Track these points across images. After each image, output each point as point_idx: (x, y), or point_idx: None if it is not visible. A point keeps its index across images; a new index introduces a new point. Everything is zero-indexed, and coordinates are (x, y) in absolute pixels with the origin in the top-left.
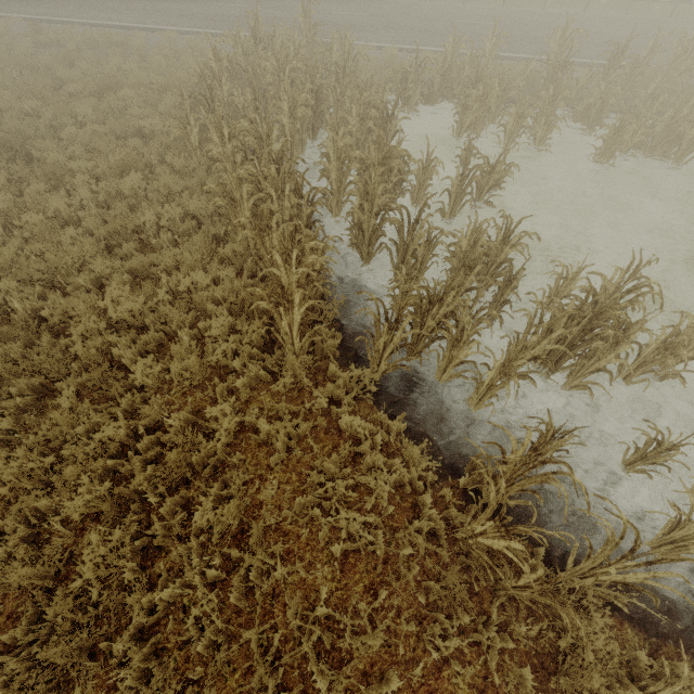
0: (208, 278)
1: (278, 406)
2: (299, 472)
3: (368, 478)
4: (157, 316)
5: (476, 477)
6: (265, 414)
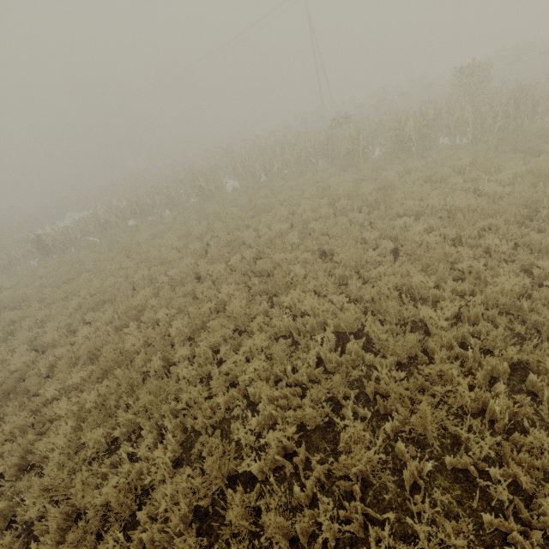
0: None
1: None
2: None
3: None
4: None
5: None
6: None
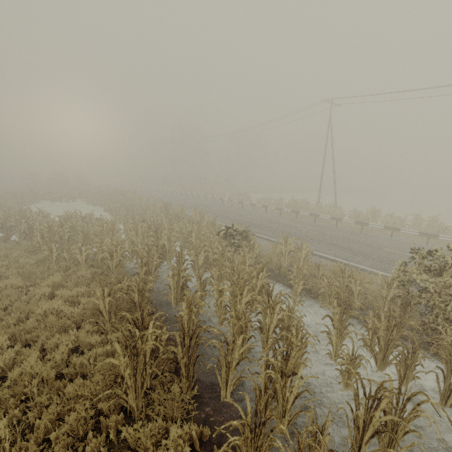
0: None
1: None
2: None
3: None
4: None
5: None
6: None
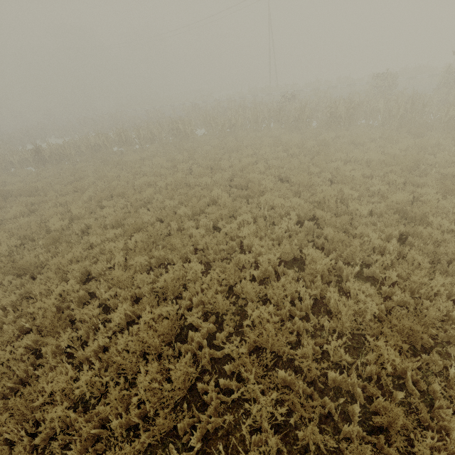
0: None
1: None
2: None
3: None
4: None
5: None
6: None
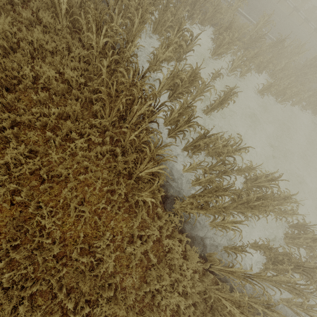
0: (83, 139)
1: (132, 233)
2: (142, 266)
3: (179, 276)
4: (47, 167)
5: (213, 262)
6: (125, 238)
